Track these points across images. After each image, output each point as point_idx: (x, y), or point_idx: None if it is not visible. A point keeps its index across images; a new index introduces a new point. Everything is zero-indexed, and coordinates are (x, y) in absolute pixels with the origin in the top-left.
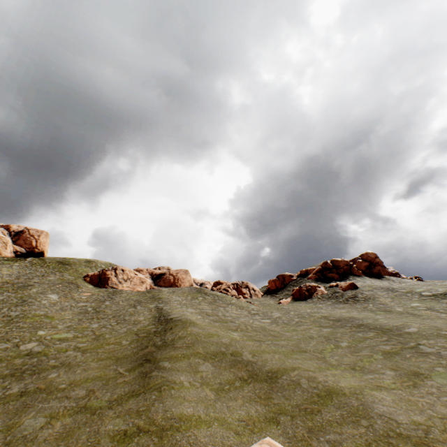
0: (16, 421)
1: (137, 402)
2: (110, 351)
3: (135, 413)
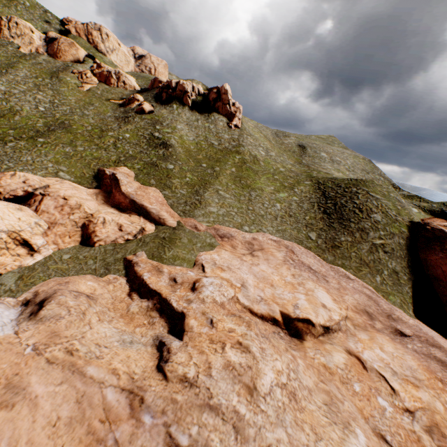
0: None
1: None
2: None
3: None
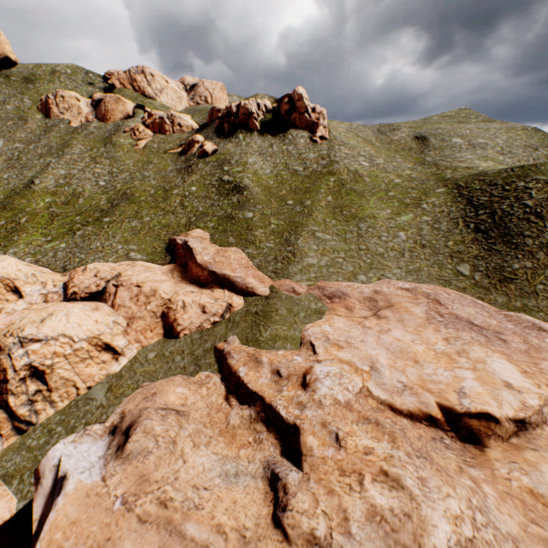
0: None
1: None
2: None
3: None
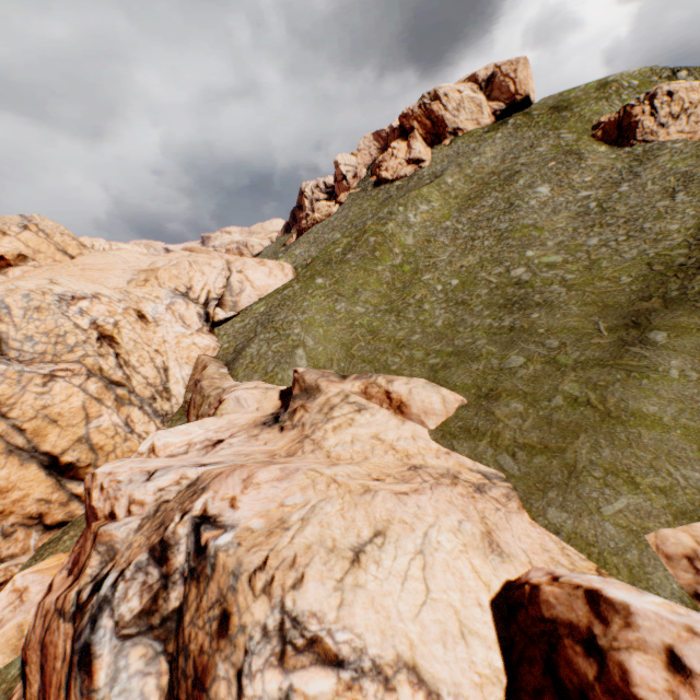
0: (505, 354)
1: (598, 374)
2: (599, 293)
3: (591, 386)
